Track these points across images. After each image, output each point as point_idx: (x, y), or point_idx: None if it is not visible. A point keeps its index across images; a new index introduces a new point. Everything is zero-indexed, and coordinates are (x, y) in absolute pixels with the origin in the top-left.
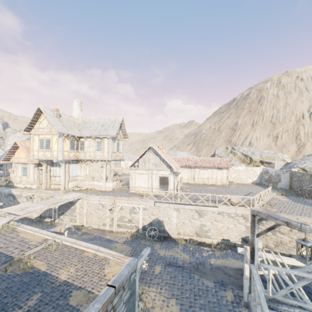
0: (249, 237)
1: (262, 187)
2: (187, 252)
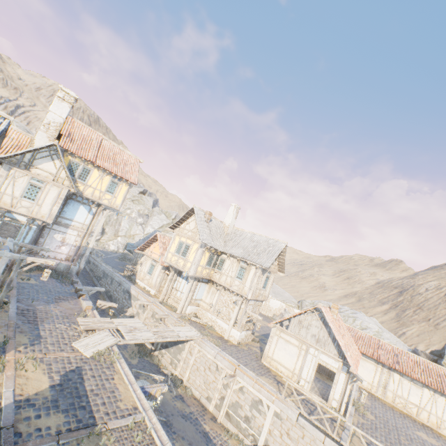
0: None
1: None
2: None
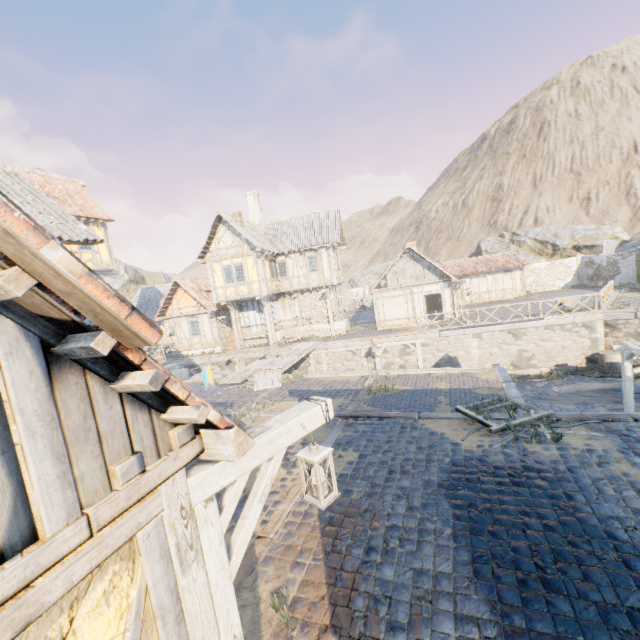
0: (599, 353)
1: (587, 289)
2: None
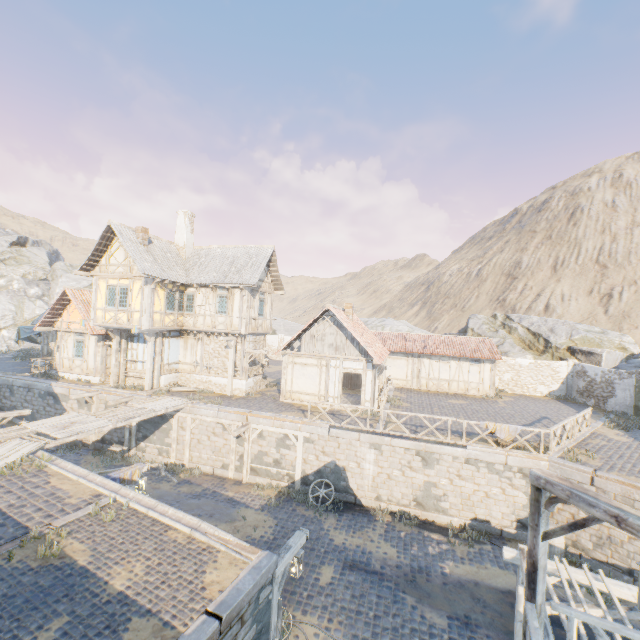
0: None
1: (571, 406)
2: (393, 542)
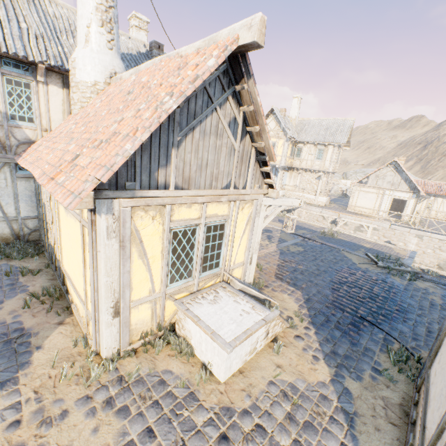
0: None
1: None
2: None
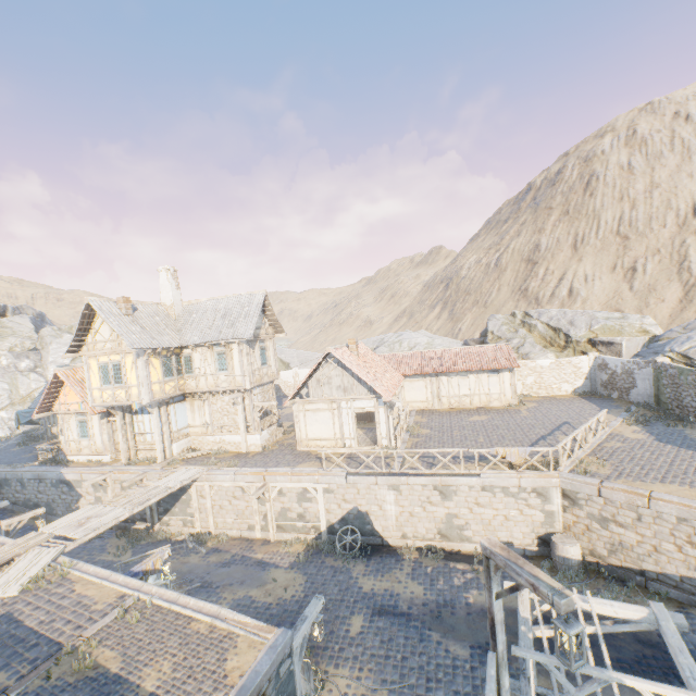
0: (552, 536)
1: (594, 403)
2: (420, 579)
